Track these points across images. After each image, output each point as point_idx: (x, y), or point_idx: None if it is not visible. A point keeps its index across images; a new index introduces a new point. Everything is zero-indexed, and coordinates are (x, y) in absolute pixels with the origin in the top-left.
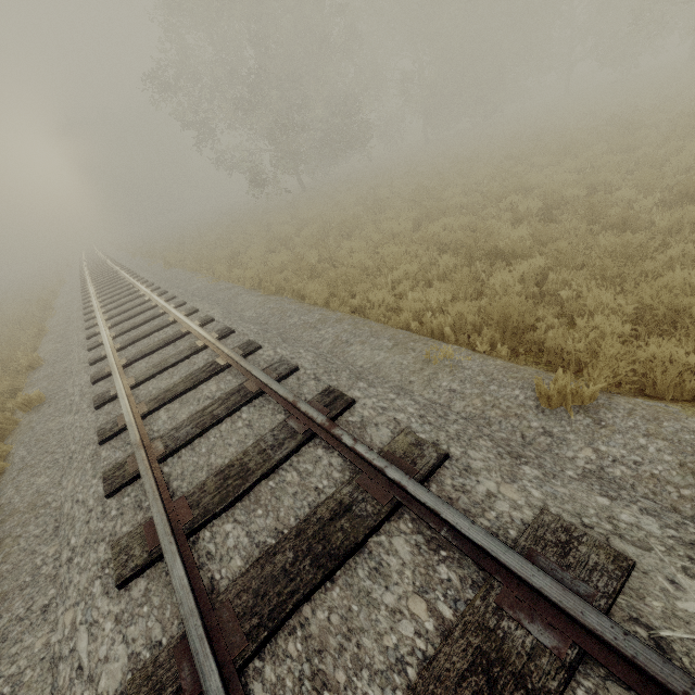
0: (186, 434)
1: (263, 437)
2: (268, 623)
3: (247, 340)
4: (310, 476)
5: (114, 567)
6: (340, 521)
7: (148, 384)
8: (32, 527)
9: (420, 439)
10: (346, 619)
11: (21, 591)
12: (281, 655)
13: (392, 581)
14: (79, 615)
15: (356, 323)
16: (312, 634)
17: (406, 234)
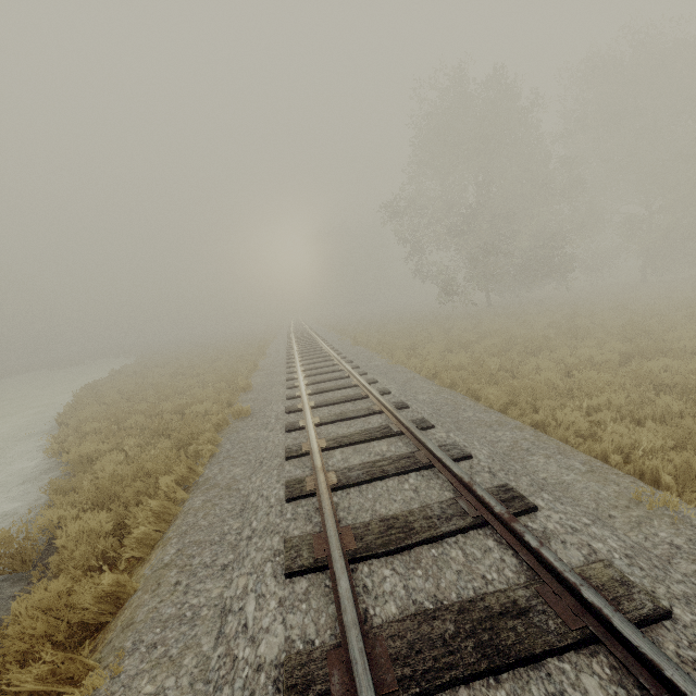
0: (357, 476)
1: (430, 505)
2: (421, 681)
3: (420, 417)
4: (476, 561)
5: (285, 557)
6: (512, 621)
7: (328, 427)
8: (225, 501)
9: (627, 578)
10: None
11: (210, 545)
12: None
13: None
14: (251, 583)
15: (540, 435)
16: None
17: (610, 365)
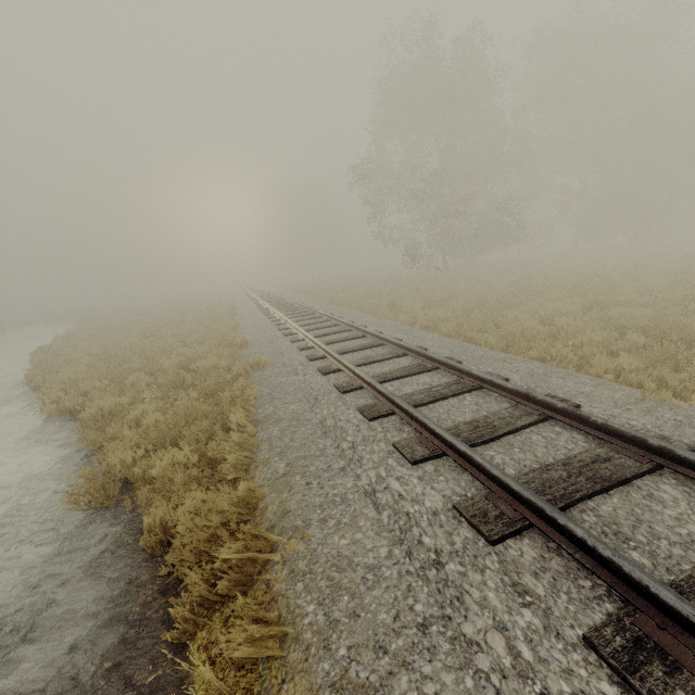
0: (421, 399)
1: (498, 411)
2: (562, 500)
3: (445, 356)
4: (554, 440)
5: (404, 453)
6: (603, 465)
7: (362, 369)
8: (303, 429)
9: (664, 435)
10: (632, 514)
11: (316, 457)
12: (578, 519)
13: (668, 505)
14: (383, 472)
15: (547, 365)
16: (602, 515)
17: (577, 314)
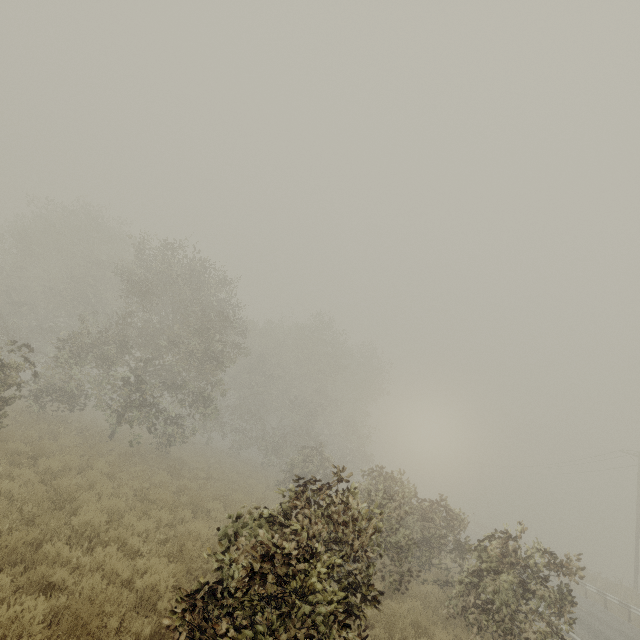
0: None
1: None
2: None
3: None
4: None
5: None
6: None
7: None
8: None
9: None
10: None
11: None
12: None
13: None
14: None
15: None
16: None
17: None
